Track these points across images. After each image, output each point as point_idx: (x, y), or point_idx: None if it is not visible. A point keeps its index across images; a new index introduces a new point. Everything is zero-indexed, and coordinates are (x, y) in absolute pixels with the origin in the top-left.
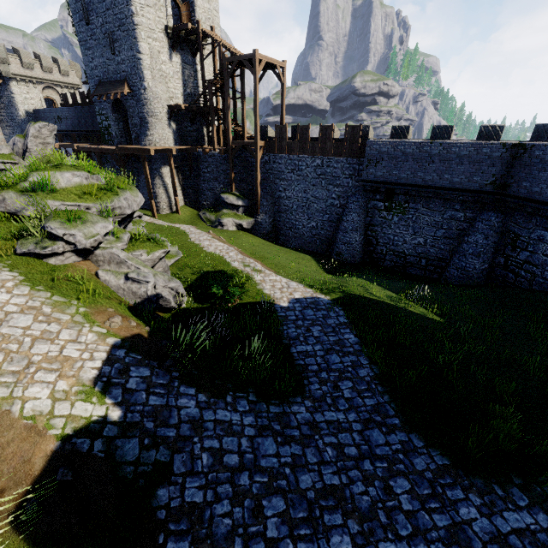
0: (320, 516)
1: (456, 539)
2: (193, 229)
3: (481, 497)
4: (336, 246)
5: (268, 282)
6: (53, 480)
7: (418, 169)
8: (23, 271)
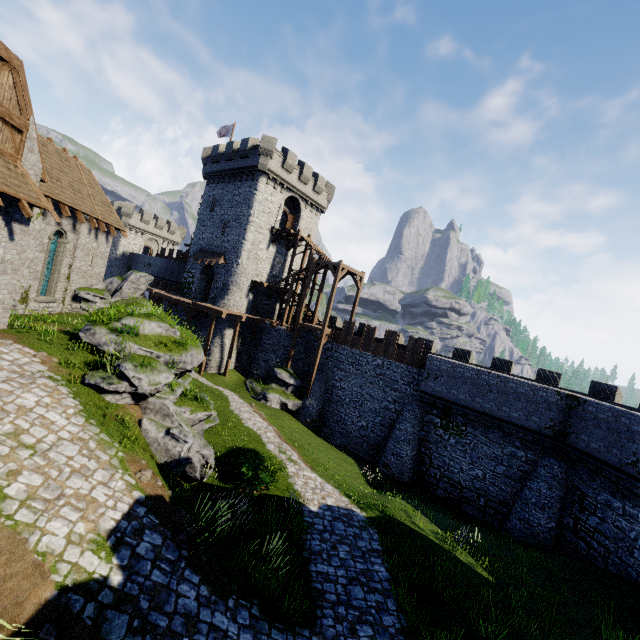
0: None
1: None
2: (236, 397)
3: None
4: (384, 455)
5: (301, 476)
6: (34, 636)
7: (476, 394)
8: (84, 400)
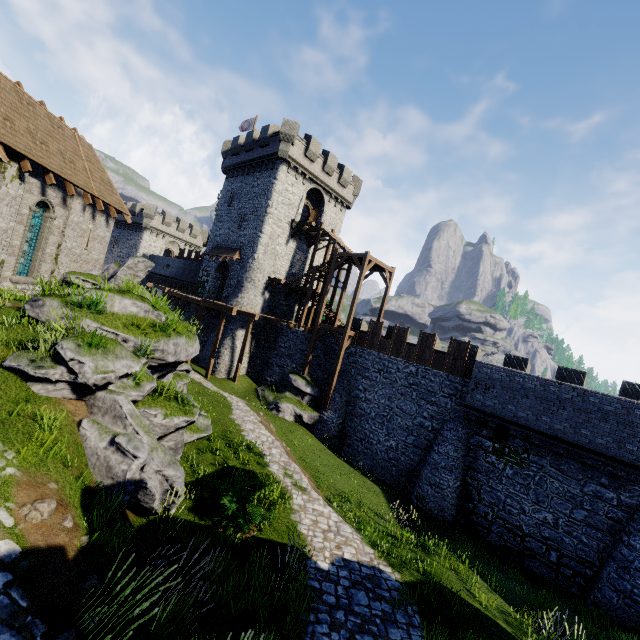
0: None
1: None
2: (241, 404)
3: None
4: (418, 484)
5: (310, 512)
6: None
7: (542, 412)
8: None
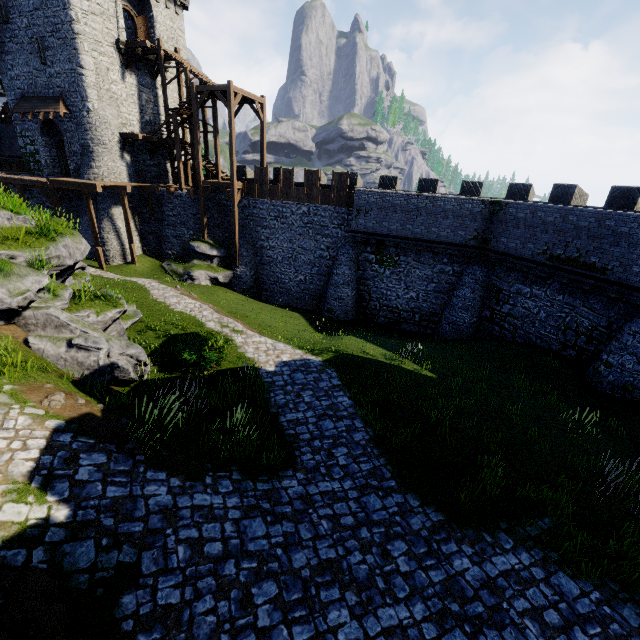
0: (316, 594)
1: (451, 592)
2: (155, 284)
3: (473, 546)
4: (327, 302)
5: (251, 344)
6: None
7: (407, 222)
8: None
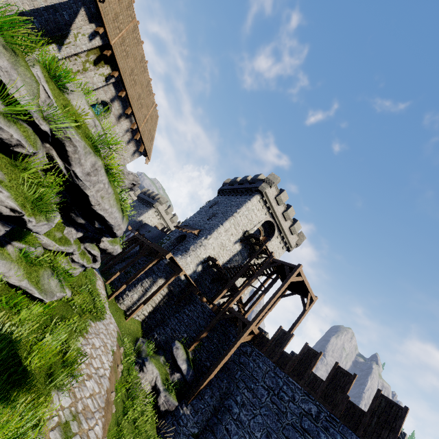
0: None
1: None
2: (112, 326)
3: None
4: None
5: None
6: None
7: None
8: None
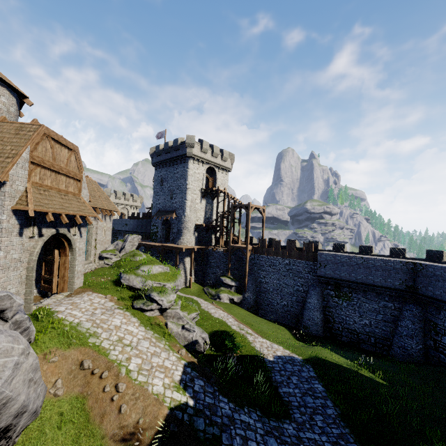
0: None
1: None
2: (202, 300)
3: None
4: (302, 321)
5: (258, 342)
6: (168, 430)
7: (353, 272)
8: (138, 317)
